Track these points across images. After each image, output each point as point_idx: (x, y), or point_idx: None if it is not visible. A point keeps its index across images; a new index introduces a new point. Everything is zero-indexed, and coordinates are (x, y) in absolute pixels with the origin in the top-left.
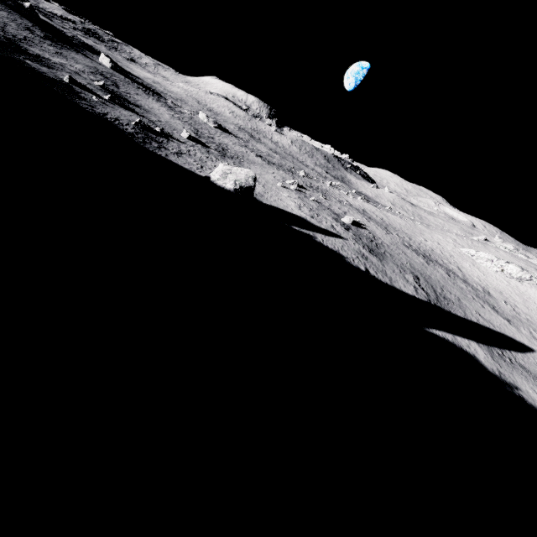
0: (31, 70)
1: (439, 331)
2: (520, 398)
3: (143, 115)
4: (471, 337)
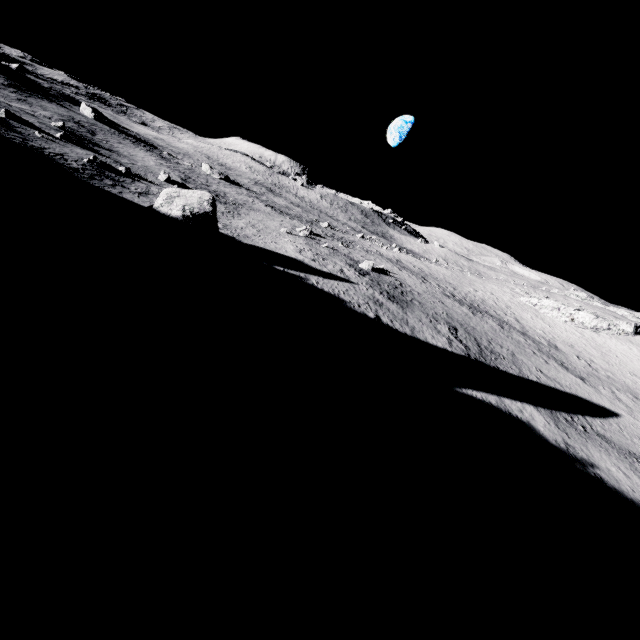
0: None
1: (477, 391)
2: (597, 480)
3: (110, 156)
4: (526, 400)
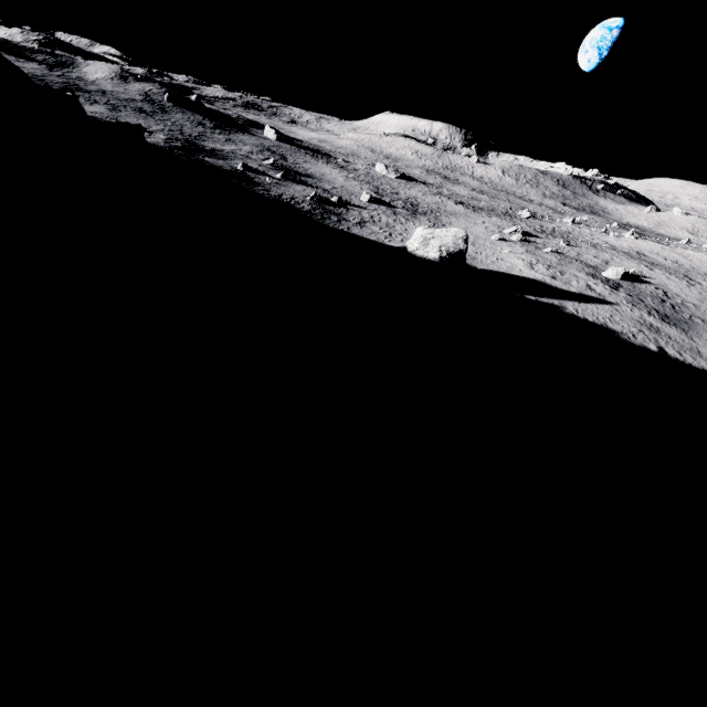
0: (211, 167)
1: None
2: None
3: (317, 185)
4: None
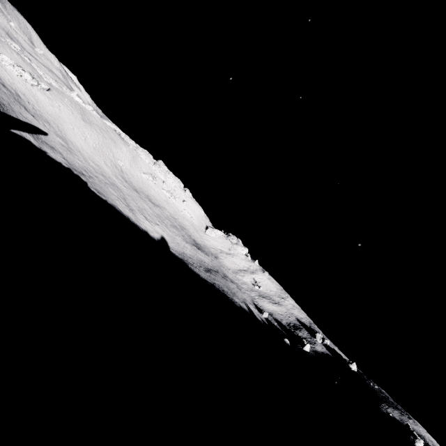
0: None
1: (14, 130)
2: (49, 156)
3: None
4: (25, 131)
